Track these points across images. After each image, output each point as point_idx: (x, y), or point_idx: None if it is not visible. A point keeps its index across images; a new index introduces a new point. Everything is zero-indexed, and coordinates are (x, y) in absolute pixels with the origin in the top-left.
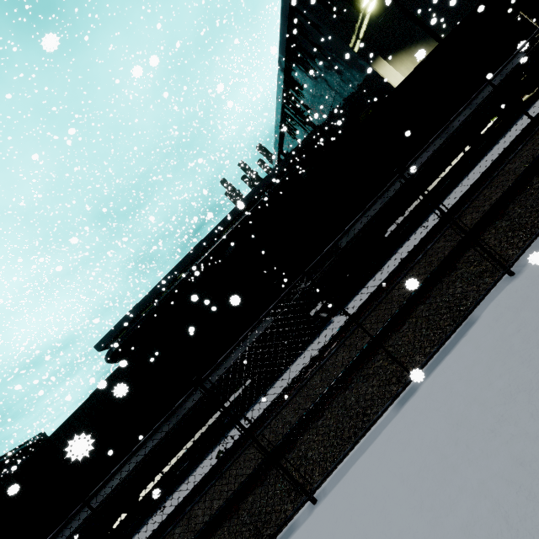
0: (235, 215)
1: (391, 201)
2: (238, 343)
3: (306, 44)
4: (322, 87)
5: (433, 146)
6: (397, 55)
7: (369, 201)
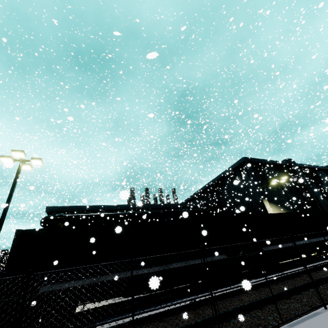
0: (166, 206)
1: (286, 248)
2: (303, 235)
3: (239, 175)
4: (234, 191)
5: (303, 241)
6: (271, 203)
7: (277, 241)
